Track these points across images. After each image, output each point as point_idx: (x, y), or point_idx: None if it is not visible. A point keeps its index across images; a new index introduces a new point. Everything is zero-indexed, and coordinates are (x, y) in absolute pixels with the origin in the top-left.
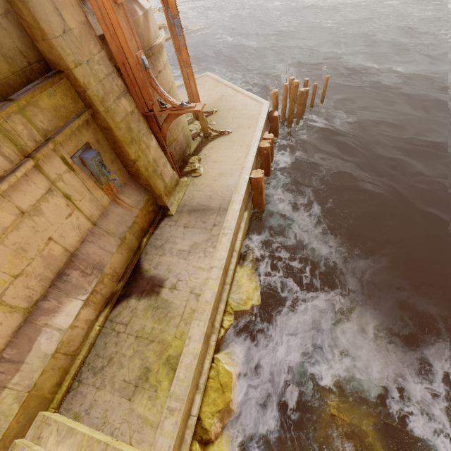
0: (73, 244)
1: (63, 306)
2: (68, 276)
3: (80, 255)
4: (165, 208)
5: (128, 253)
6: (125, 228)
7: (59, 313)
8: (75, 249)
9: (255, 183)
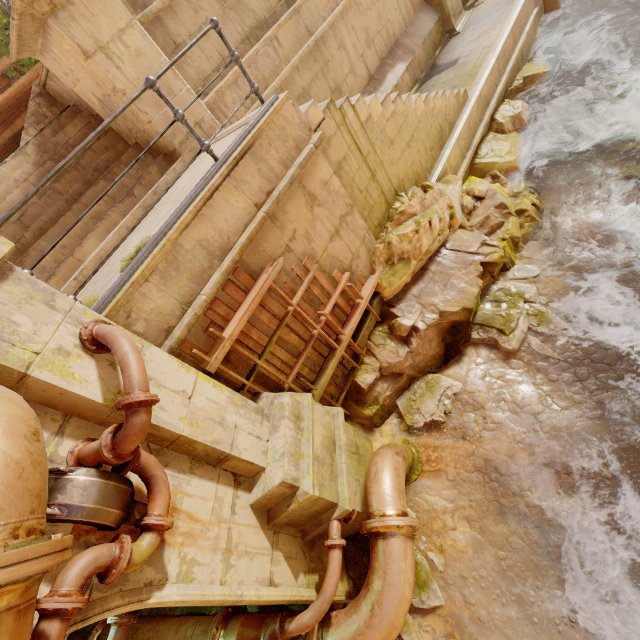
0: (397, 34)
1: (396, 65)
2: (396, 52)
3: (401, 43)
4: (451, 31)
5: (427, 56)
6: (425, 34)
7: (395, 68)
8: (397, 38)
9: None
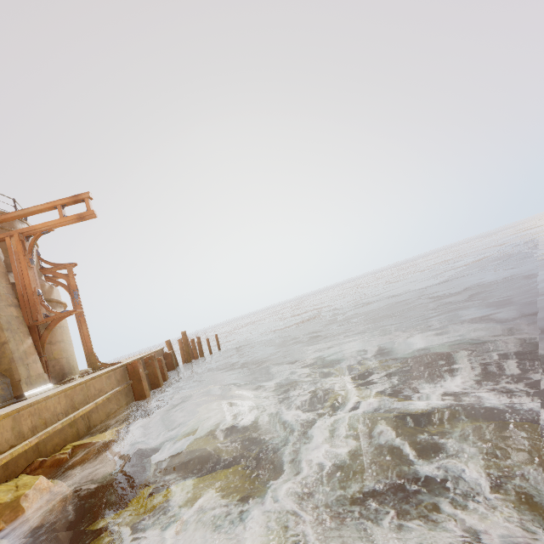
0: None
1: None
2: None
3: None
4: (20, 397)
5: None
6: None
7: None
8: None
9: (132, 370)
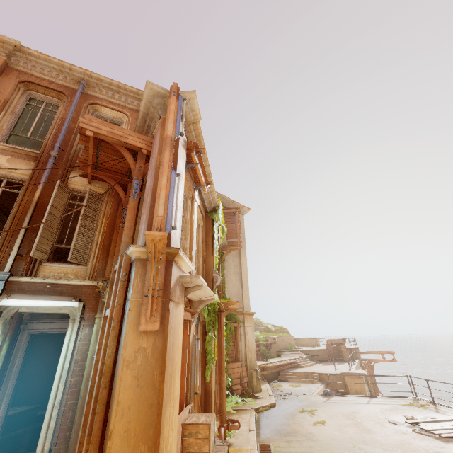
0: None
1: None
2: None
3: None
4: None
5: None
6: None
7: None
8: None
9: None
